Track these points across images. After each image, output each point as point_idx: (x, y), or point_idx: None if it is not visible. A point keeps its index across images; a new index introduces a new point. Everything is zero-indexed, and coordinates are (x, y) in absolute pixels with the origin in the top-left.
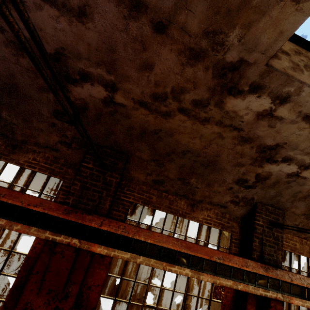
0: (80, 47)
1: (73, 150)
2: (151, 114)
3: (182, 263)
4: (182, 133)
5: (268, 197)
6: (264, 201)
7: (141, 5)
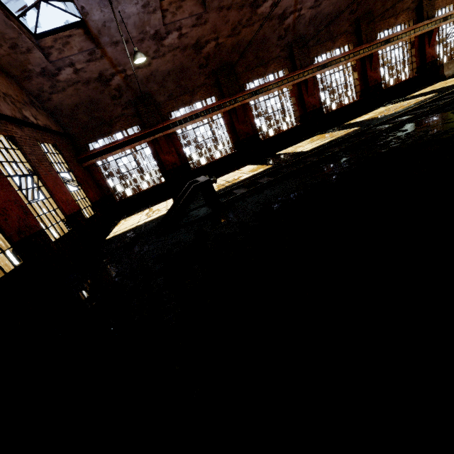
0: None
1: (353, 26)
2: None
3: (404, 37)
4: None
5: None
6: None
7: None
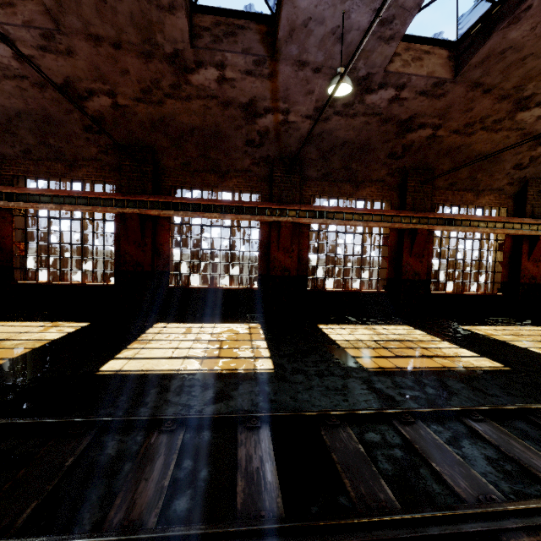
0: (428, 111)
1: (395, 178)
2: (460, 136)
3: (483, 227)
4: (478, 143)
5: (538, 173)
6: (534, 177)
7: (480, 85)
